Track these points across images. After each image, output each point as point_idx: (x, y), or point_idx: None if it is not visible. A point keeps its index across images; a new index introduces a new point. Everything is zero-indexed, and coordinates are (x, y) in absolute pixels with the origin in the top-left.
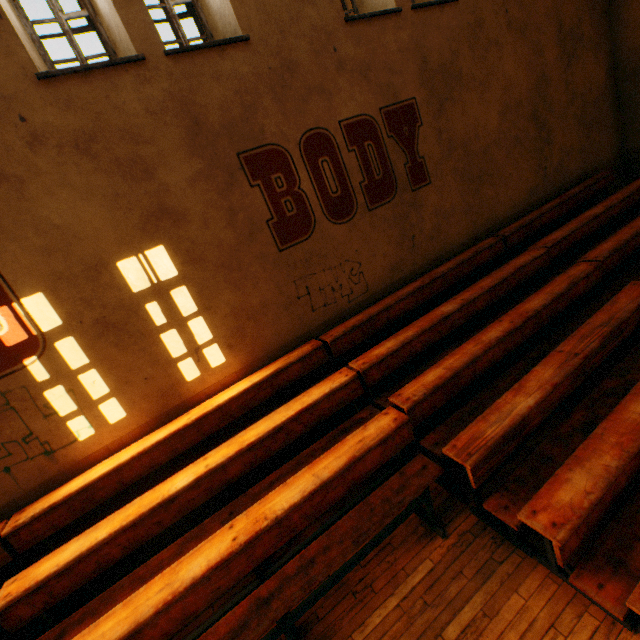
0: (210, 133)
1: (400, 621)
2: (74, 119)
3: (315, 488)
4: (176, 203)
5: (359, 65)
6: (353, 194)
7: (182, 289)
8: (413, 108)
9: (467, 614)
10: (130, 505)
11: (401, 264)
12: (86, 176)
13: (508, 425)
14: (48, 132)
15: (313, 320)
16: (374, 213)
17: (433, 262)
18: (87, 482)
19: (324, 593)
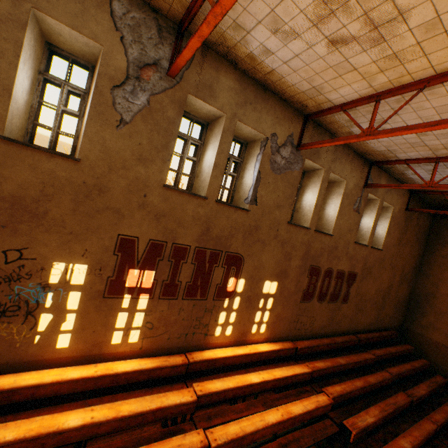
0: (309, 255)
1: None
2: (286, 235)
3: (306, 411)
4: (289, 271)
5: (350, 255)
6: (327, 294)
7: (272, 299)
8: (355, 275)
9: None
10: (234, 377)
11: (324, 327)
12: (277, 251)
13: (365, 424)
14: (279, 236)
15: (292, 332)
16: (328, 304)
17: (333, 332)
18: (218, 356)
19: None
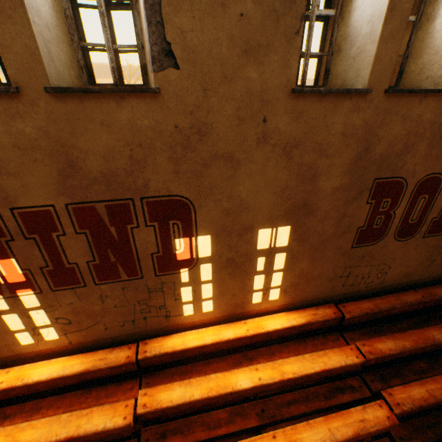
0: (369, 159)
1: None
2: (294, 128)
3: None
4: (315, 202)
5: None
6: (422, 224)
7: (283, 254)
8: None
9: None
10: (209, 378)
11: (412, 274)
12: (276, 170)
13: None
14: (273, 133)
15: (338, 291)
16: (424, 239)
17: (431, 278)
18: (186, 347)
19: None
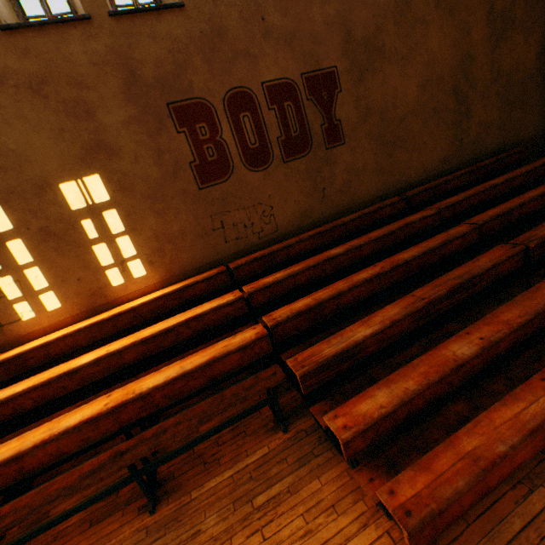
0: (144, 84)
1: (228, 487)
2: (30, 65)
3: (177, 376)
4: (112, 141)
5: (285, 34)
6: (270, 147)
7: (113, 212)
8: (334, 75)
9: (276, 489)
10: (47, 372)
11: (310, 211)
12: (37, 112)
13: (342, 348)
14: (8, 74)
15: (225, 250)
16: (289, 165)
17: (341, 213)
18: (21, 351)
19: (174, 457)
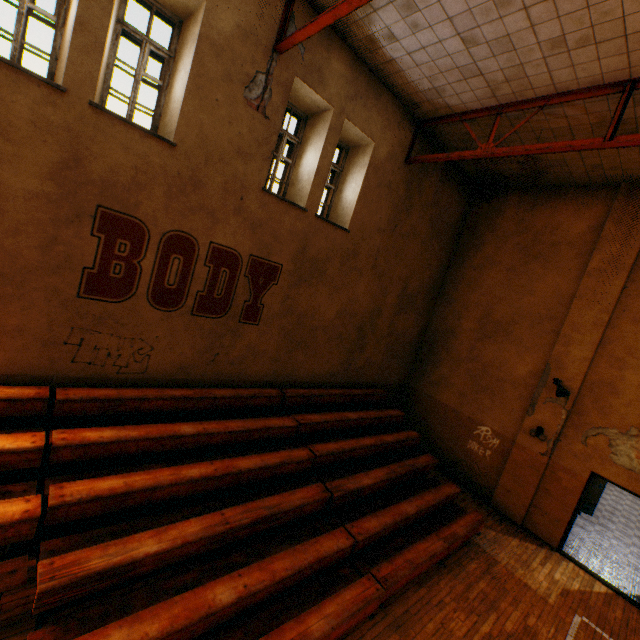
0: (85, 175)
1: None
2: None
3: None
4: None
5: (255, 219)
6: (187, 295)
7: None
8: (278, 270)
9: None
10: None
11: (193, 368)
12: None
13: (114, 563)
14: None
15: (67, 369)
16: (196, 318)
17: (223, 381)
18: None
19: None
